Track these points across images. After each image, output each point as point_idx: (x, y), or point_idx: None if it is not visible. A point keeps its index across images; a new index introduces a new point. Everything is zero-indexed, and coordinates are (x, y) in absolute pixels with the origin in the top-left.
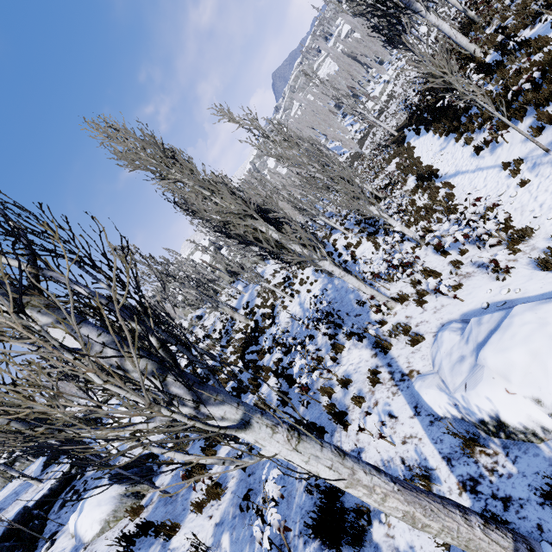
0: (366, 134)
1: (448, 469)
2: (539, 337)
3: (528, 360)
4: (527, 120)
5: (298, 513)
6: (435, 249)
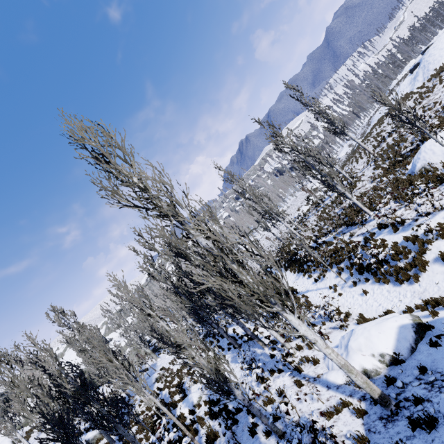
0: None
1: (352, 398)
2: (365, 331)
3: (365, 340)
4: (334, 269)
5: None
6: (308, 324)
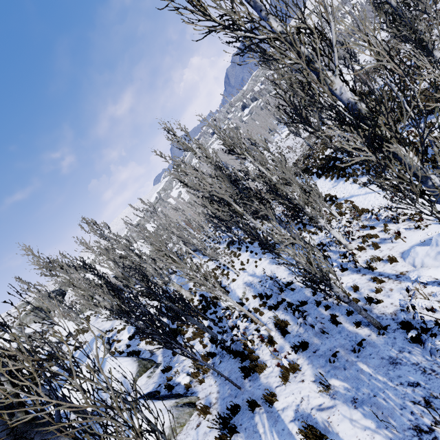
0: None
1: None
2: None
3: None
4: None
5: (387, 346)
6: (363, 227)
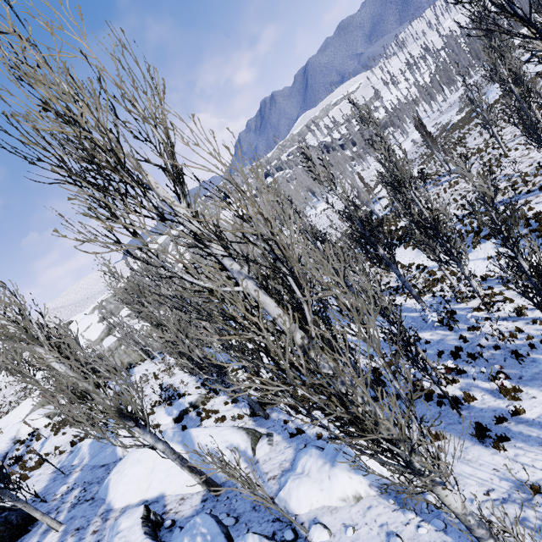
0: None
1: None
2: None
3: None
4: (492, 240)
5: None
6: None
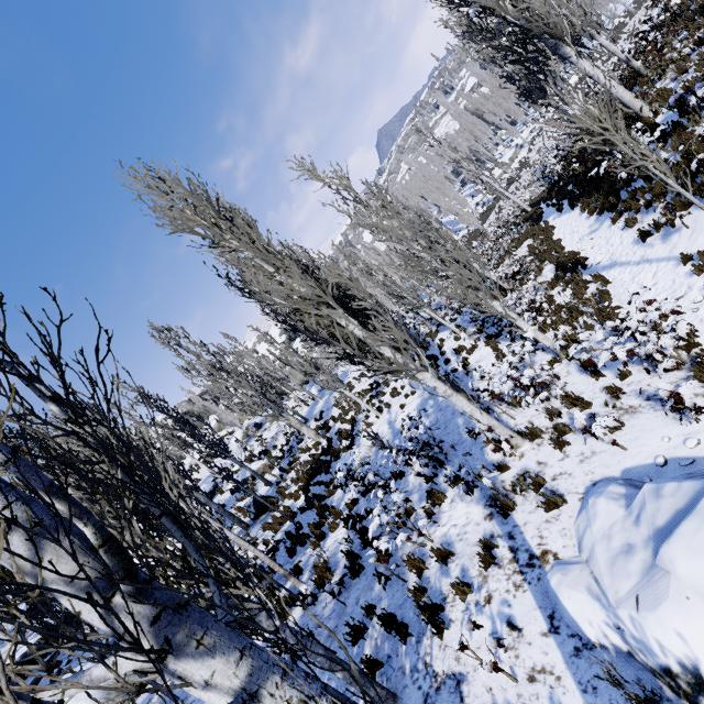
0: (491, 208)
1: None
2: None
3: None
4: None
5: None
6: (581, 366)
